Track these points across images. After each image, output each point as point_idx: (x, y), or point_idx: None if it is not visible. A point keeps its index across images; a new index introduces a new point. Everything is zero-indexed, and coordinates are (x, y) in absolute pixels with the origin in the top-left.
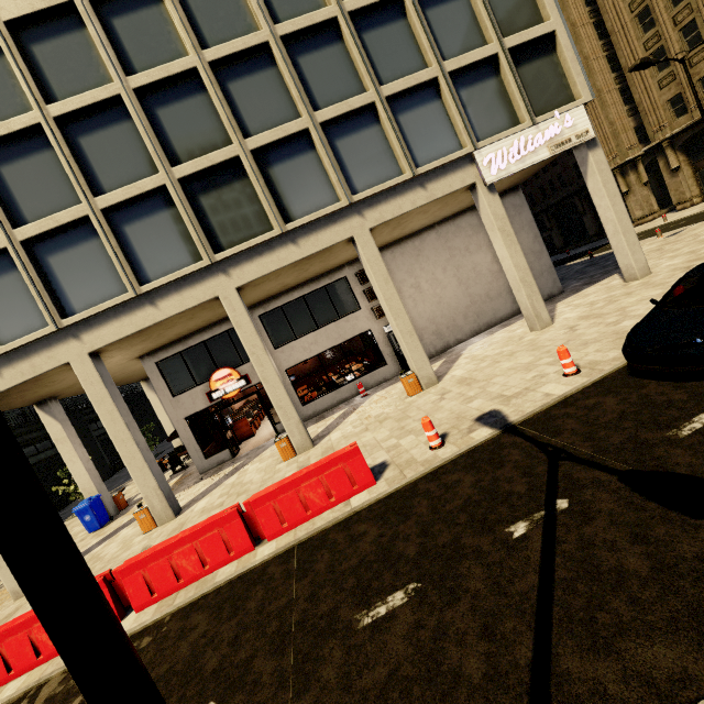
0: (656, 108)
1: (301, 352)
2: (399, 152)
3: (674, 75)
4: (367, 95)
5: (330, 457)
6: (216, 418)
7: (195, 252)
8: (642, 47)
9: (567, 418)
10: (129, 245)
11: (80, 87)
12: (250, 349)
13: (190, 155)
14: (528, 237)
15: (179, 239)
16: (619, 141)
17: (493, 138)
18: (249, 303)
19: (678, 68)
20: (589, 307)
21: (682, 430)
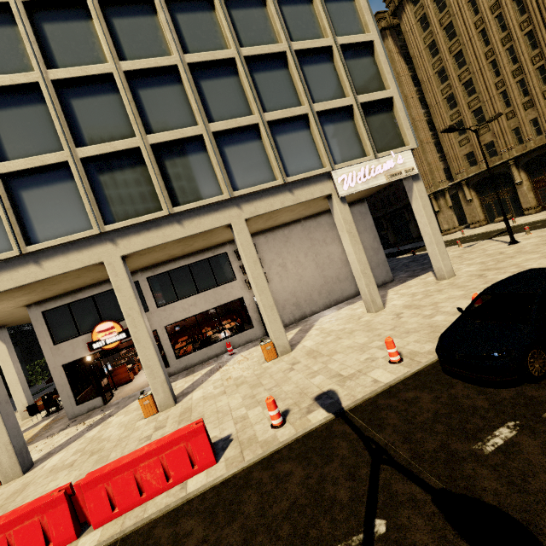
0: (457, 158)
1: (181, 312)
2: (274, 163)
3: (469, 139)
4: (253, 117)
5: (174, 434)
6: (93, 366)
7: (87, 221)
8: (449, 118)
9: (390, 411)
10: (23, 208)
11: (2, 70)
12: (126, 311)
13: (96, 140)
14: (370, 236)
15: (74, 208)
16: (434, 176)
17: (346, 163)
18: (138, 266)
19: (471, 135)
20: (411, 297)
21: (486, 445)
